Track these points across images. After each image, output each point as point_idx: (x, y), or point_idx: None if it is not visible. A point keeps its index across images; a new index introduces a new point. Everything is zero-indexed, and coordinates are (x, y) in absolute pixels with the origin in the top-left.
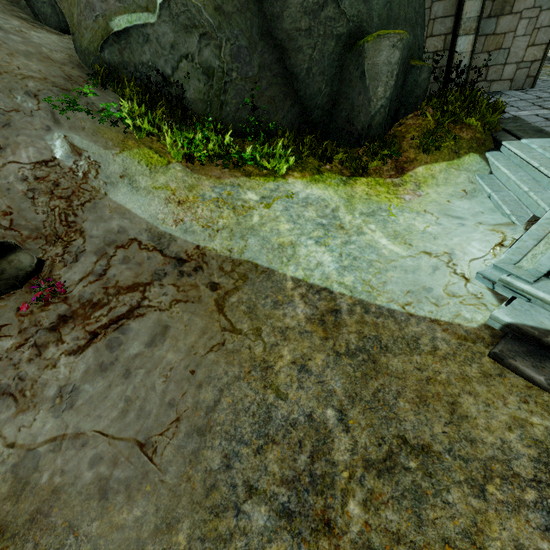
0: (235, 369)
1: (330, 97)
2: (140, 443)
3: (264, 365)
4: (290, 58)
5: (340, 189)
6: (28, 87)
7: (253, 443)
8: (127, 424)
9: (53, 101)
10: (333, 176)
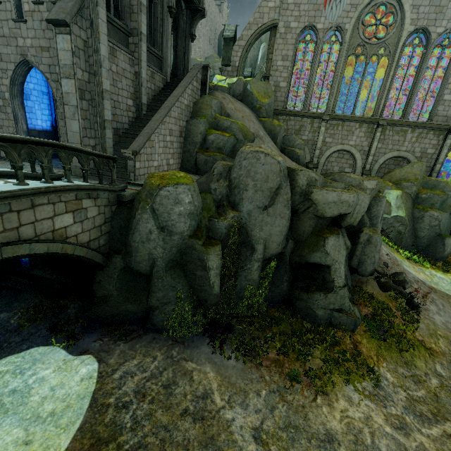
0: None
1: (426, 244)
2: None
3: None
4: (418, 232)
5: (445, 276)
6: None
7: None
8: None
9: None
10: (439, 271)
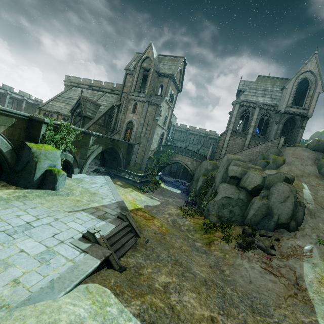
0: (275, 299)
1: None
2: (250, 281)
3: (280, 306)
4: None
5: None
6: (319, 234)
7: (260, 302)
8: (252, 278)
9: (321, 240)
10: None
